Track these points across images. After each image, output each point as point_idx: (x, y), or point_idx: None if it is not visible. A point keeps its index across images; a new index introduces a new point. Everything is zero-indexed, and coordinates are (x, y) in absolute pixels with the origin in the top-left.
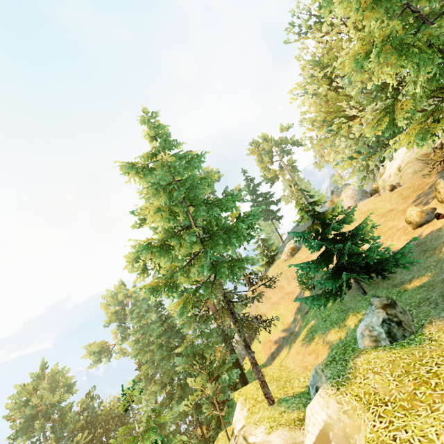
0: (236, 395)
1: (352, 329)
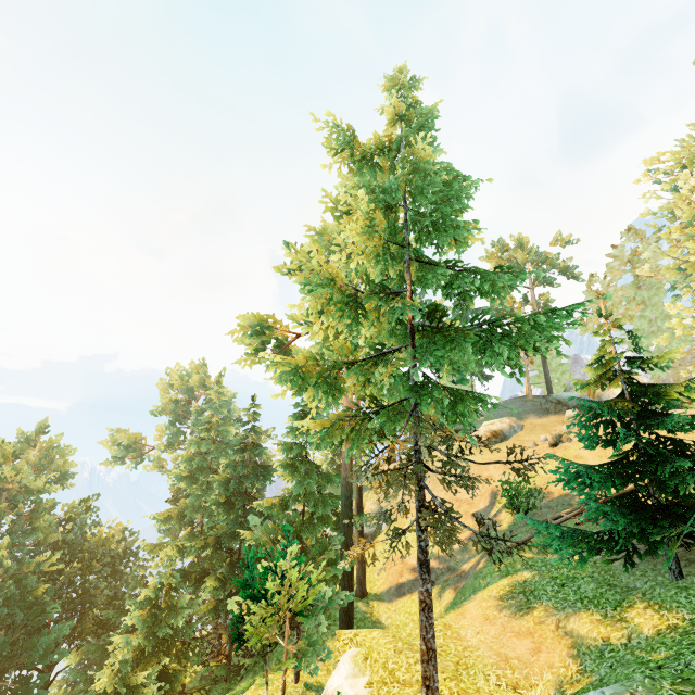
0: (344, 637)
1: (648, 638)
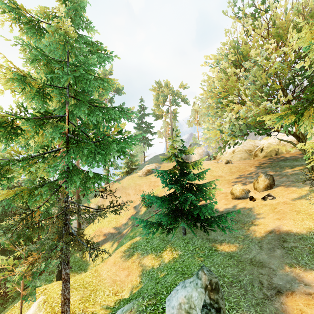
0: (39, 291)
1: (165, 264)
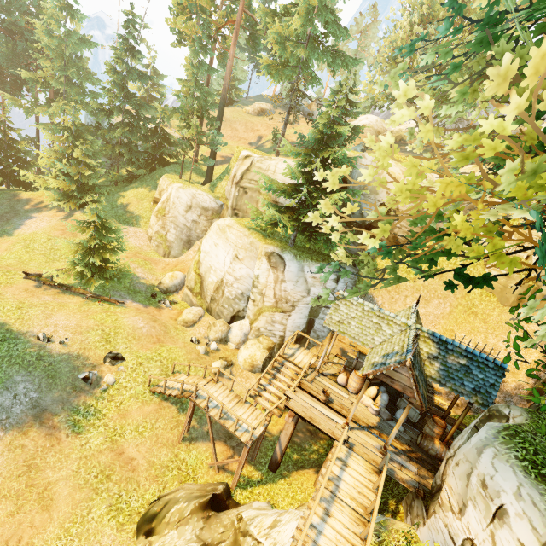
0: (241, 148)
1: None
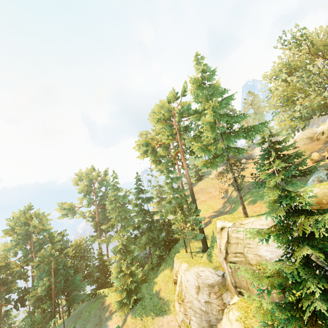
0: (214, 219)
1: None
